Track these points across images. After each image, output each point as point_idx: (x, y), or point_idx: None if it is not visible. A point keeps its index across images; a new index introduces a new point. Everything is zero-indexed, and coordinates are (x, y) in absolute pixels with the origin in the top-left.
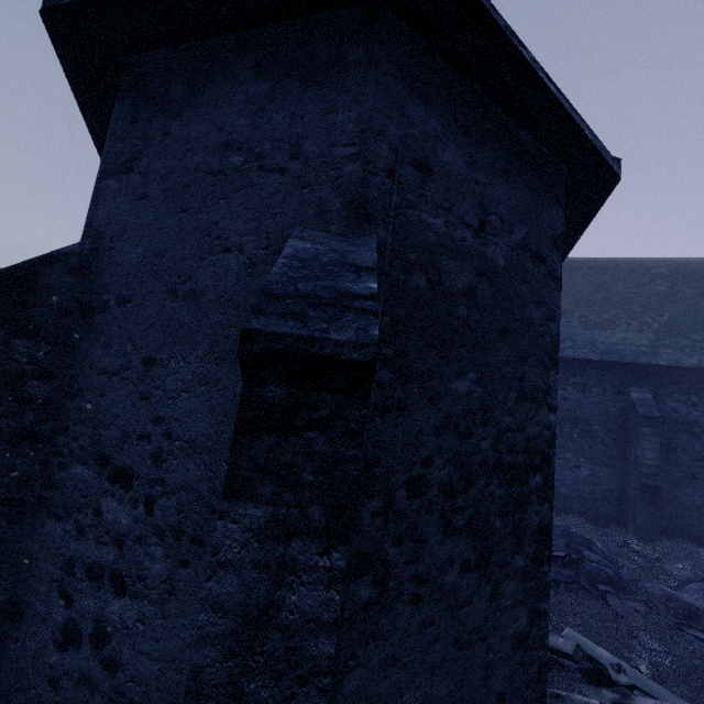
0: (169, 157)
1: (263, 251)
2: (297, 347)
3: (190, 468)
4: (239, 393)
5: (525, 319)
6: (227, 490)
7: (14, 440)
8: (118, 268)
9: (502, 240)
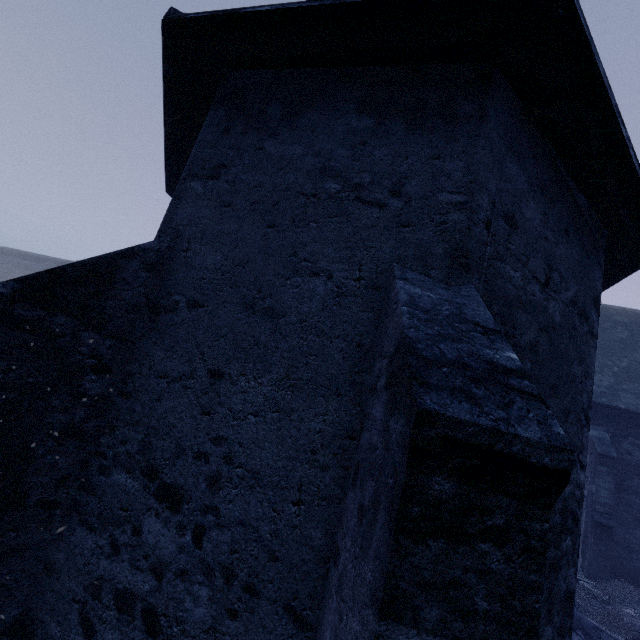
0: (260, 172)
1: (354, 282)
2: (480, 439)
3: (251, 501)
4: (315, 428)
5: (570, 375)
6: (384, 606)
7: (62, 436)
8: (192, 271)
9: (559, 296)
